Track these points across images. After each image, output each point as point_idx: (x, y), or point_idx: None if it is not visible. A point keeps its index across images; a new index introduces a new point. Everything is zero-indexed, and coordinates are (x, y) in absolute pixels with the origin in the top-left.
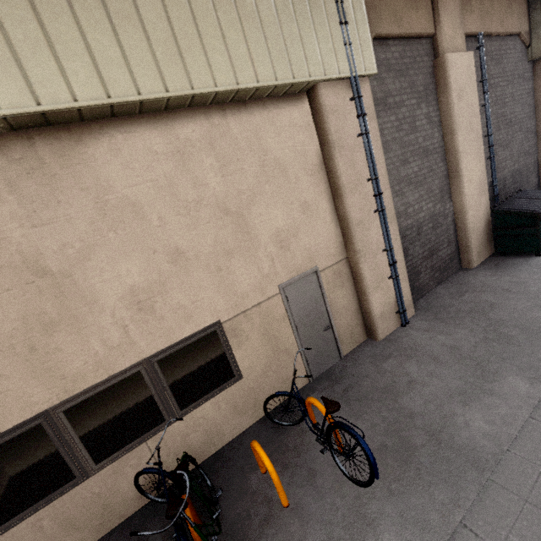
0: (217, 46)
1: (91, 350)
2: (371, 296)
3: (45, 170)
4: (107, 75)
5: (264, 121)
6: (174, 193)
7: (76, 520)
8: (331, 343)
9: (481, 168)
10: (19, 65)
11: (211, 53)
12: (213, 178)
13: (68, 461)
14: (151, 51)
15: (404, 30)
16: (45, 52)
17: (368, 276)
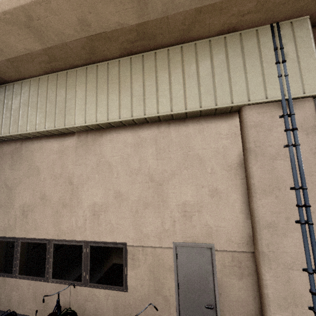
0: (165, 94)
1: (71, 223)
2: (272, 311)
3: (87, 145)
4: (110, 111)
5: (195, 130)
6: (128, 163)
7: (37, 298)
8: None
9: None
10: (85, 110)
11: (161, 97)
12: (151, 159)
13: (46, 267)
14: (131, 100)
15: None
16: (94, 105)
17: (271, 286)
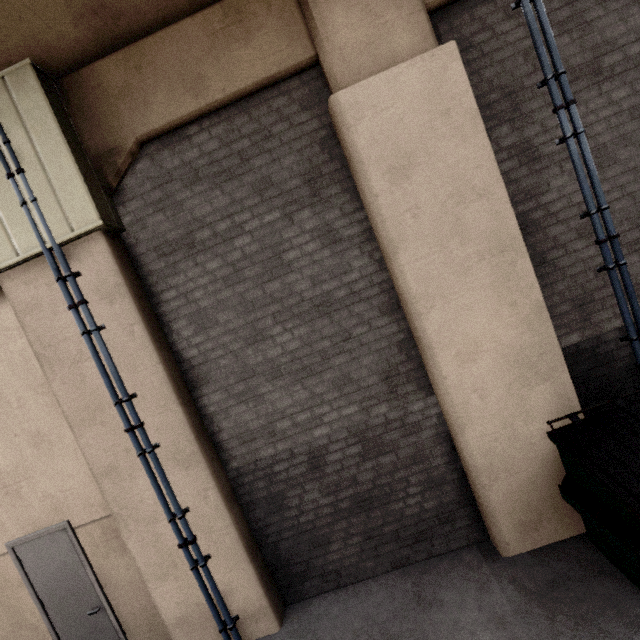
0: None
1: None
2: (151, 587)
3: None
4: None
5: None
6: None
7: None
8: (109, 632)
9: (522, 318)
10: None
11: None
12: None
13: None
14: None
15: (214, 95)
16: None
17: (139, 555)
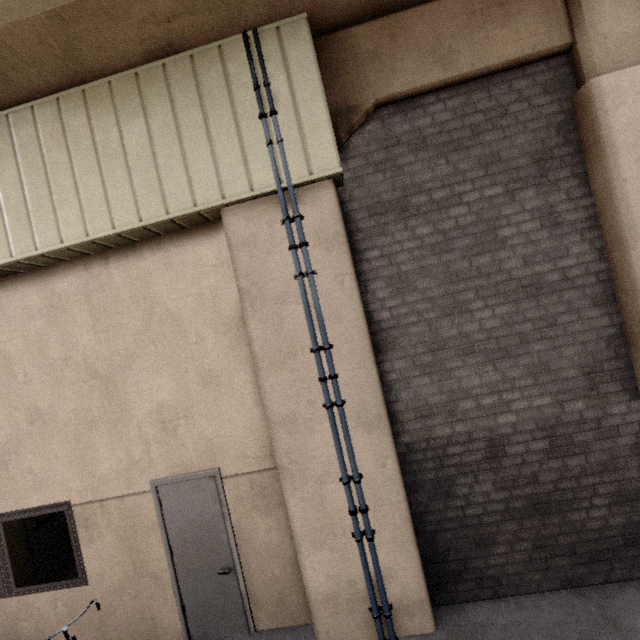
0: (70, 199)
1: None
2: (304, 554)
3: None
4: None
5: (157, 264)
6: (43, 349)
7: None
8: (234, 598)
9: None
10: None
11: (62, 208)
12: (85, 335)
13: None
14: (4, 221)
15: (462, 69)
16: None
17: (298, 516)
